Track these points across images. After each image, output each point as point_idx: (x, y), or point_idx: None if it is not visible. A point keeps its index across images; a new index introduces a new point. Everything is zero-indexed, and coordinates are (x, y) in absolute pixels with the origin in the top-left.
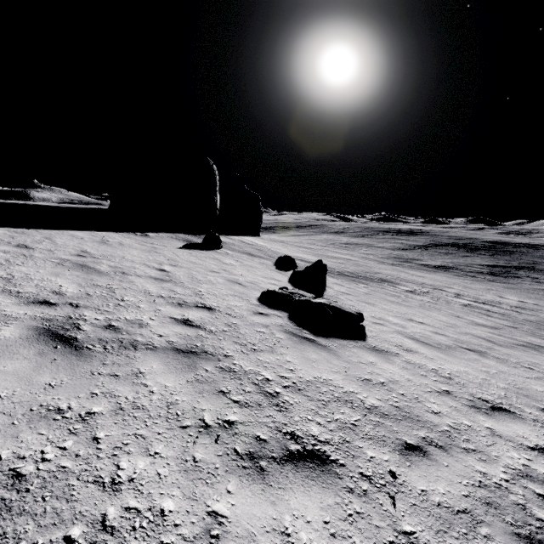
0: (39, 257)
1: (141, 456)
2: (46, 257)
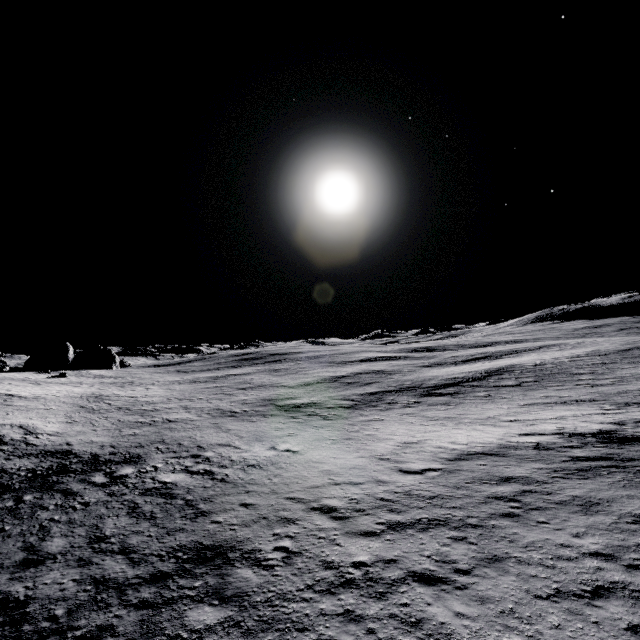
0: None
1: None
2: None
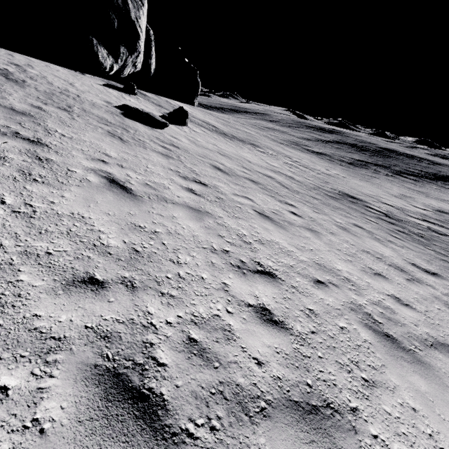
0: (2, 59)
1: (14, 91)
2: (6, 60)
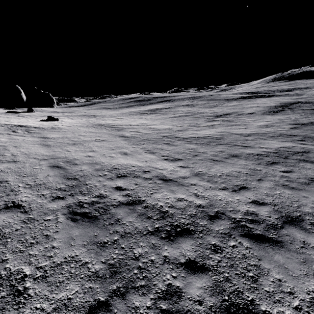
0: None
1: None
2: None
